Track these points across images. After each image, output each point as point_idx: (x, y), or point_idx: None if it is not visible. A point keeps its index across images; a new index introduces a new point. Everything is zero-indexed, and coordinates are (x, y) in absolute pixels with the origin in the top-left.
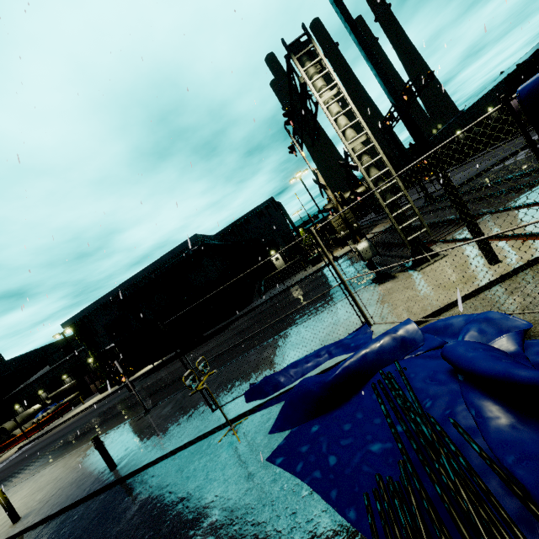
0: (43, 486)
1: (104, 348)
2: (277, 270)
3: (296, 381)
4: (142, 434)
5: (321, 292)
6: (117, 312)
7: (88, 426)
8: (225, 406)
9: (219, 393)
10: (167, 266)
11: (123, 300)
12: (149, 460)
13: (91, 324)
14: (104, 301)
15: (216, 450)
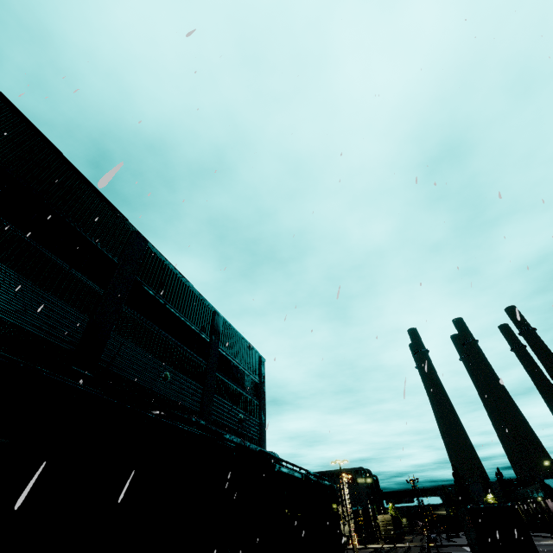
0: None
1: None
2: None
3: None
4: None
5: None
6: None
7: None
8: None
9: None
10: None
11: None
12: None
13: None
14: None
15: None
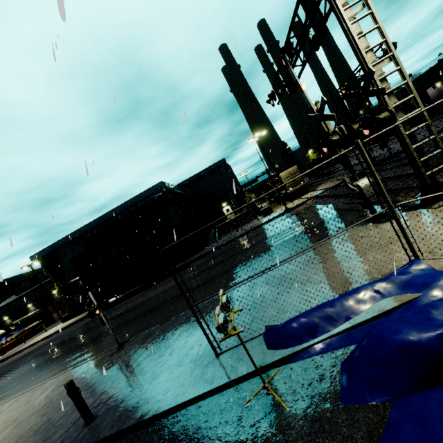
0: (0, 428)
1: (69, 280)
2: (228, 220)
3: (340, 324)
4: (121, 376)
5: (290, 235)
6: (83, 249)
7: (51, 355)
8: (233, 350)
9: (214, 332)
10: (133, 209)
11: (90, 237)
12: (140, 417)
13: (58, 258)
14: (72, 237)
15: (248, 416)
